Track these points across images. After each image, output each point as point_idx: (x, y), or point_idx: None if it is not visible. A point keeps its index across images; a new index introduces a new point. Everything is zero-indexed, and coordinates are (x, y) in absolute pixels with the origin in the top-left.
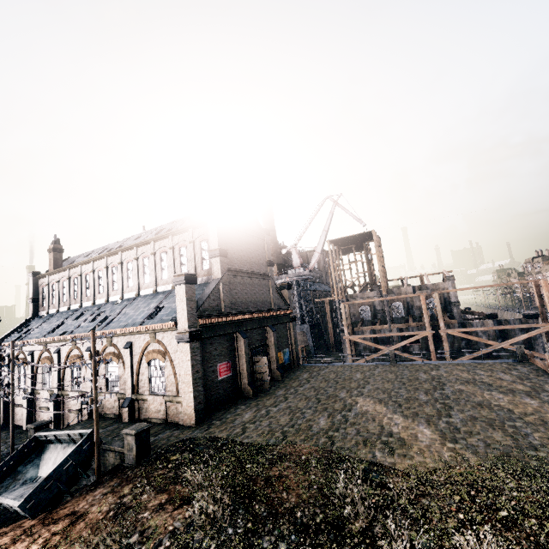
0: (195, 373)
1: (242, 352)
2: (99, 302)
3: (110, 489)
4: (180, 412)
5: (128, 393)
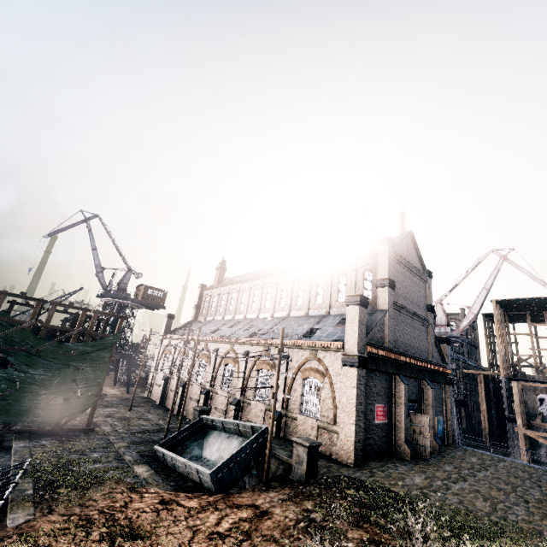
0: (358, 404)
1: (400, 399)
2: (250, 316)
3: (286, 496)
4: (335, 443)
5: (277, 405)
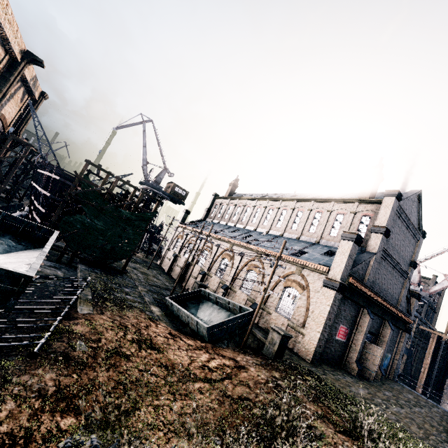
0: (328, 319)
1: (362, 328)
2: (249, 228)
3: (259, 363)
4: (298, 341)
5: (258, 299)
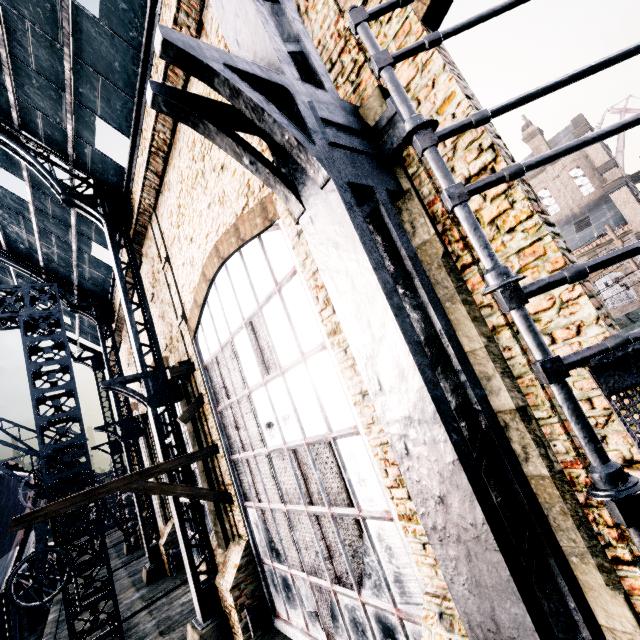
0: None
1: None
2: None
3: None
4: None
5: None
